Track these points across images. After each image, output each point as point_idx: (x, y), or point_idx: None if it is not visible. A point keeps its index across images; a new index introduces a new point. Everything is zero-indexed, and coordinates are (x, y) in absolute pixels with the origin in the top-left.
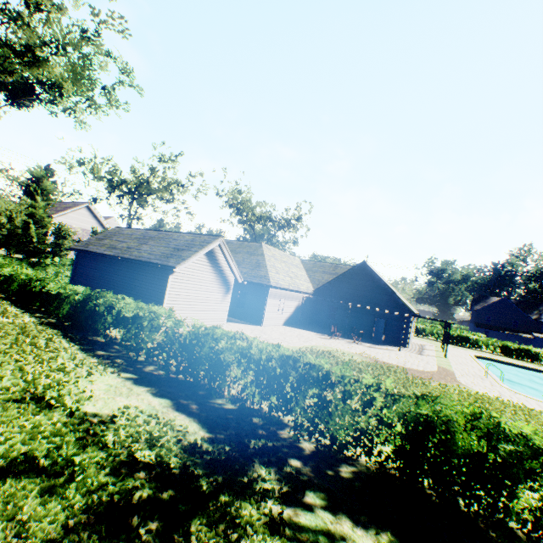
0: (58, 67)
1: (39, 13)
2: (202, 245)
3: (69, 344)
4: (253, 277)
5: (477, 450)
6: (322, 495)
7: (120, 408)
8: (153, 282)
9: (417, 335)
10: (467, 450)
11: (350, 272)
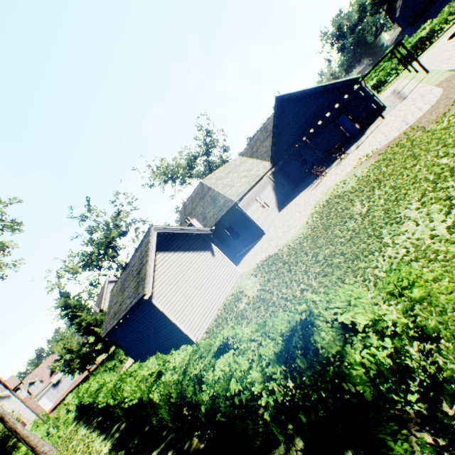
0: None
1: None
2: (146, 251)
3: None
4: (219, 211)
5: None
6: None
7: None
8: (152, 316)
9: (378, 91)
10: None
11: (277, 118)
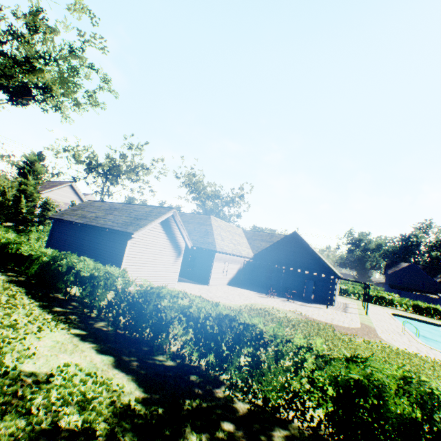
0: (48, 73)
1: (37, 33)
2: (157, 215)
3: (30, 301)
4: (202, 243)
5: (411, 419)
6: None
7: (59, 366)
8: (114, 246)
9: (341, 295)
10: (400, 416)
11: (284, 240)
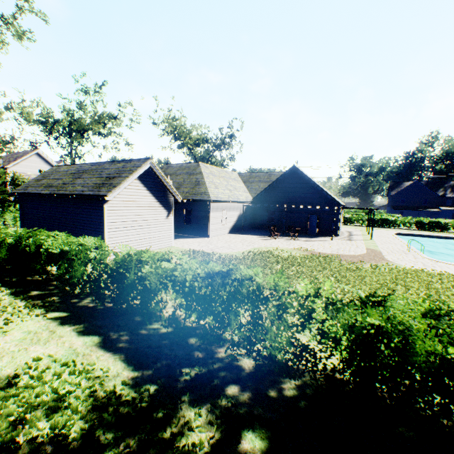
0: None
1: None
2: (132, 170)
3: None
4: (194, 194)
5: (444, 360)
6: (263, 433)
7: (26, 363)
8: (91, 214)
9: (345, 224)
10: (425, 351)
11: (283, 178)
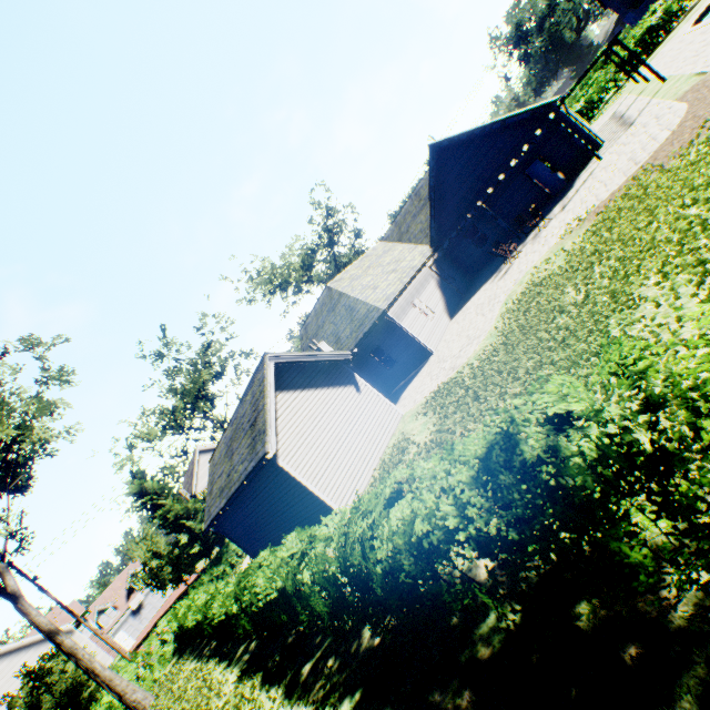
0: None
1: None
2: (262, 391)
3: (271, 698)
4: (360, 327)
5: None
6: None
7: None
8: (279, 485)
9: (590, 117)
10: None
11: (435, 177)
